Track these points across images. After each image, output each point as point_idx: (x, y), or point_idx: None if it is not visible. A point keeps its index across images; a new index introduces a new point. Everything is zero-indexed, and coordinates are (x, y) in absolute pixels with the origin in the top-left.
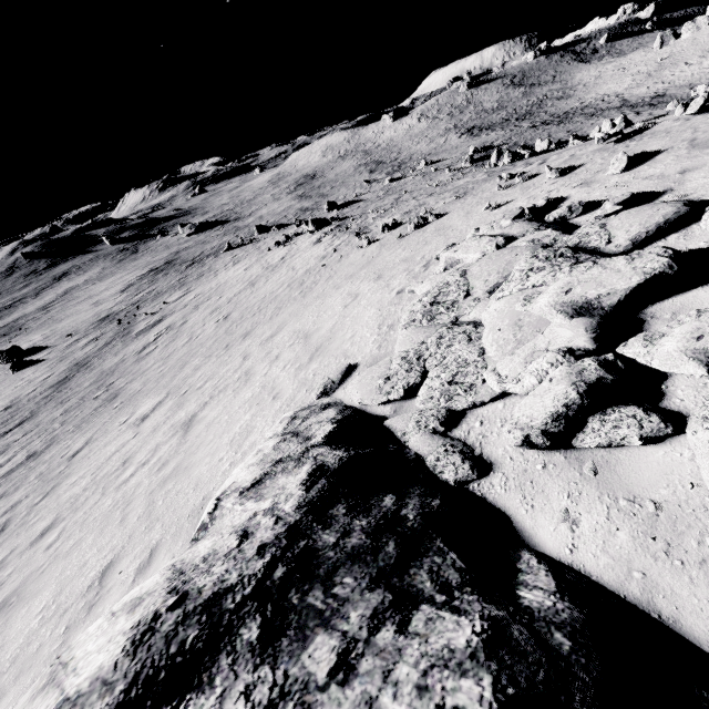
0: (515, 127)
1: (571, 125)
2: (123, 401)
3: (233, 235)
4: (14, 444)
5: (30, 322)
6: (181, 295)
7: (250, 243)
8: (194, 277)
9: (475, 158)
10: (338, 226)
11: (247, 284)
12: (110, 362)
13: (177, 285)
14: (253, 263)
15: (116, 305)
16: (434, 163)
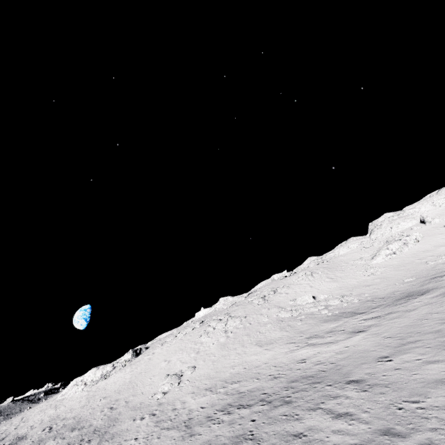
0: None
1: None
2: None
3: None
4: None
5: None
6: None
7: None
8: None
9: None
10: None
11: None
12: None
13: None
14: None
15: None
16: None
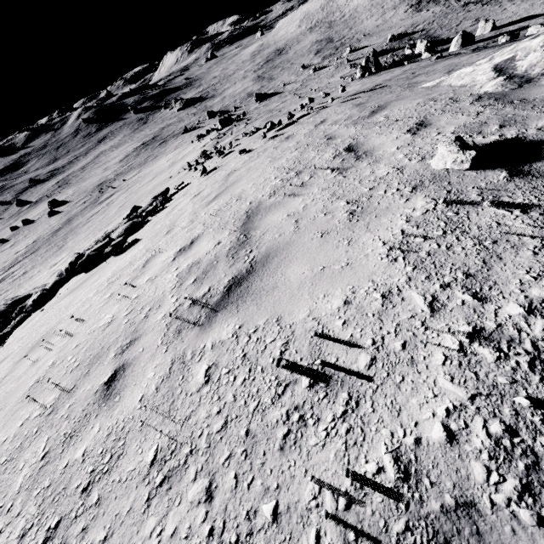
0: (454, 2)
1: (489, 9)
2: (61, 251)
3: (198, 116)
4: (25, 265)
5: (73, 179)
6: (134, 174)
7: (199, 128)
8: (152, 157)
9: (384, 50)
10: (228, 130)
11: (153, 177)
12: (77, 222)
13: (142, 163)
14: (176, 154)
15: (111, 173)
16: (358, 50)
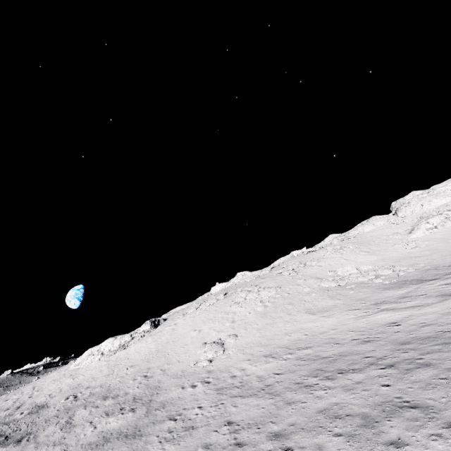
0: None
1: None
2: None
3: None
4: None
5: None
6: None
7: None
8: None
9: None
10: None
11: None
12: None
13: None
14: None
15: None
16: None
